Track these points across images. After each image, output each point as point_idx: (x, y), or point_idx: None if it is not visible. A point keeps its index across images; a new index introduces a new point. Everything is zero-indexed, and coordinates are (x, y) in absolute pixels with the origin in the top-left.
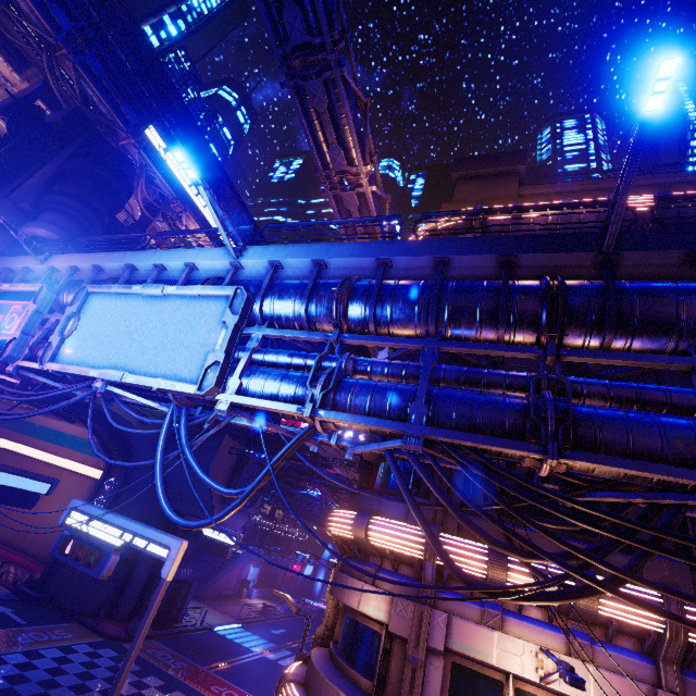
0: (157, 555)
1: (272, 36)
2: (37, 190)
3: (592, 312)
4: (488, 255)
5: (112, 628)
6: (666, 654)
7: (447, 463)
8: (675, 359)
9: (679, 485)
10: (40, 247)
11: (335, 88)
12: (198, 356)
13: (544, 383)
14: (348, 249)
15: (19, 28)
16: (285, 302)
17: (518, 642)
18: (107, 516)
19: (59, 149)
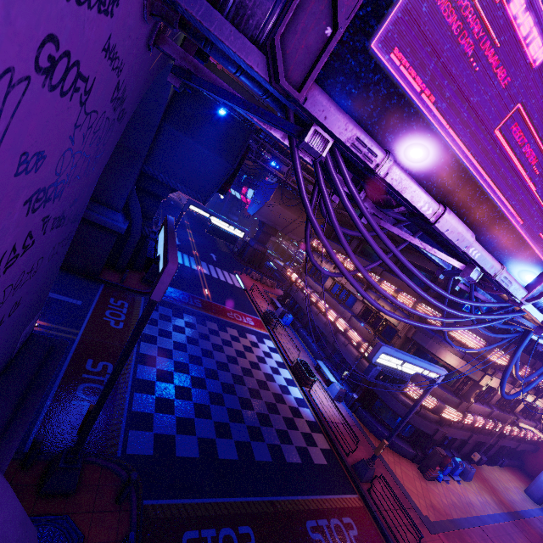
0: (433, 378)
1: None
2: None
3: None
4: None
5: (132, 282)
6: None
7: None
8: None
9: None
10: None
11: None
12: None
13: None
14: None
15: None
16: None
17: (499, 380)
18: (408, 359)
19: None
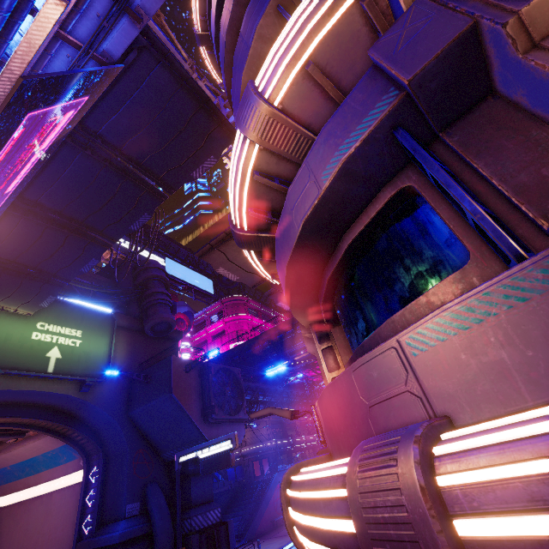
0: None
1: None
2: None
3: None
4: None
5: None
6: None
7: None
8: None
9: None
10: None
11: None
12: None
13: None
14: None
15: None
16: None
17: None
18: None
19: None
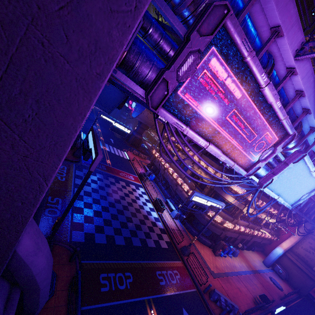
0: (219, 207)
1: None
2: None
3: None
4: None
5: (68, 155)
6: None
7: None
8: None
9: None
10: None
11: None
12: (297, 198)
13: None
14: None
15: None
16: None
17: (252, 209)
18: (207, 198)
19: None
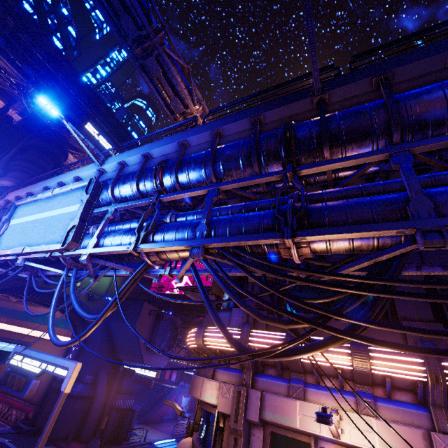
0: (60, 375)
1: (118, 36)
2: (6, 161)
3: (312, 136)
4: (244, 119)
5: (77, 447)
6: (433, 399)
7: (240, 272)
8: (376, 152)
9: (394, 244)
10: (0, 189)
11: (164, 61)
12: (67, 226)
13: (296, 198)
14: (162, 142)
15: (6, 81)
16: (126, 184)
17: (315, 406)
18: (34, 353)
19: (22, 137)
